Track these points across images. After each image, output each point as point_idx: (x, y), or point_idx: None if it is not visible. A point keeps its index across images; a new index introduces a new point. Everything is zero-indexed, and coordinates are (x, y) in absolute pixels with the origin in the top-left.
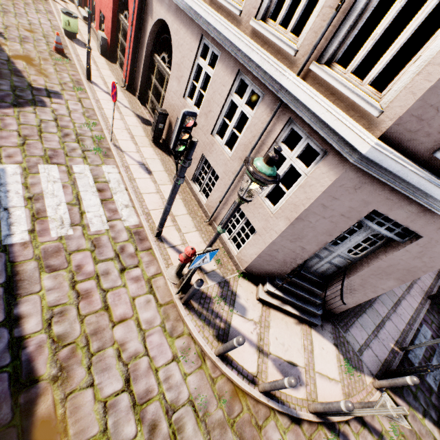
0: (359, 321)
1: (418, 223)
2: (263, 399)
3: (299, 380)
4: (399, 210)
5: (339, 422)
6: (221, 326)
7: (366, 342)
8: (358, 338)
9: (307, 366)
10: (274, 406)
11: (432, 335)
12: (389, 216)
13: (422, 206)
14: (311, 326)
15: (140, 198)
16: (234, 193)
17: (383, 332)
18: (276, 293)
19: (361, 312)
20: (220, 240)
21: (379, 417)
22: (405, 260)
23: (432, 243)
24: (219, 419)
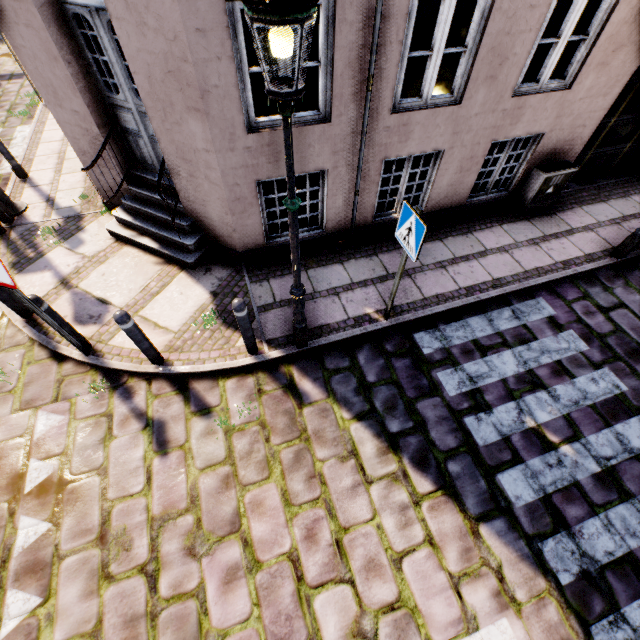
0: (309, 272)
1: None
2: (19, 324)
3: (98, 318)
4: None
5: (133, 376)
6: (30, 256)
7: None
8: (281, 292)
9: (129, 307)
10: (28, 333)
11: (551, 317)
12: None
13: None
14: (185, 269)
15: (34, 147)
16: None
17: (363, 292)
18: (124, 219)
19: (332, 262)
20: None
21: (227, 391)
22: (144, 49)
23: None
24: None
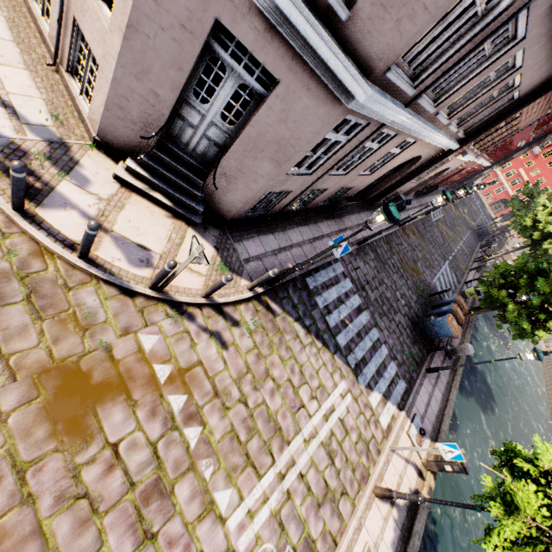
0: (260, 238)
1: (270, 54)
2: (81, 265)
3: (147, 262)
4: (244, 25)
5: (189, 306)
6: (36, 186)
7: (259, 255)
8: (251, 251)
9: (166, 254)
10: (97, 273)
11: (343, 272)
12: (237, 37)
13: (267, 20)
14: (190, 225)
15: None
16: (72, 1)
17: (286, 254)
18: (140, 173)
19: (268, 232)
20: (70, 97)
21: (243, 312)
22: (272, 126)
23: (291, 95)
24: (2, 269)
